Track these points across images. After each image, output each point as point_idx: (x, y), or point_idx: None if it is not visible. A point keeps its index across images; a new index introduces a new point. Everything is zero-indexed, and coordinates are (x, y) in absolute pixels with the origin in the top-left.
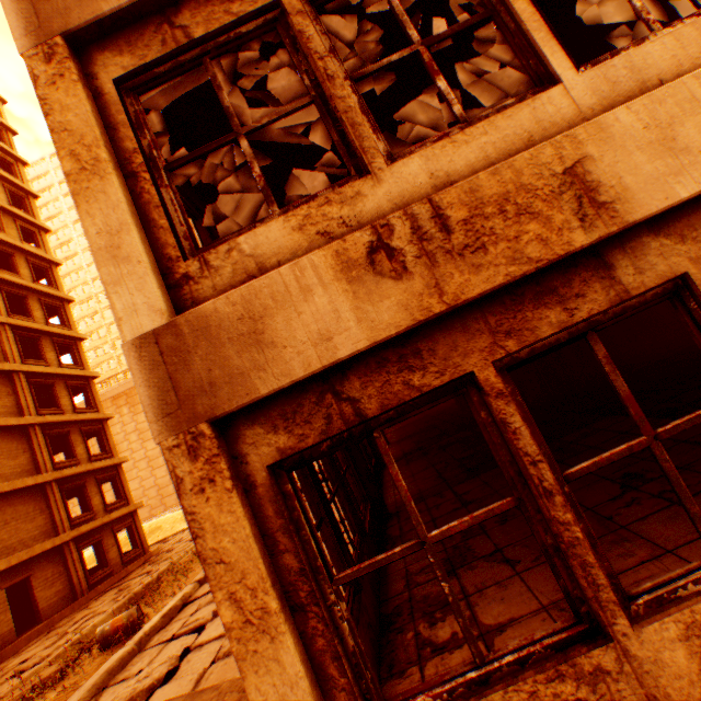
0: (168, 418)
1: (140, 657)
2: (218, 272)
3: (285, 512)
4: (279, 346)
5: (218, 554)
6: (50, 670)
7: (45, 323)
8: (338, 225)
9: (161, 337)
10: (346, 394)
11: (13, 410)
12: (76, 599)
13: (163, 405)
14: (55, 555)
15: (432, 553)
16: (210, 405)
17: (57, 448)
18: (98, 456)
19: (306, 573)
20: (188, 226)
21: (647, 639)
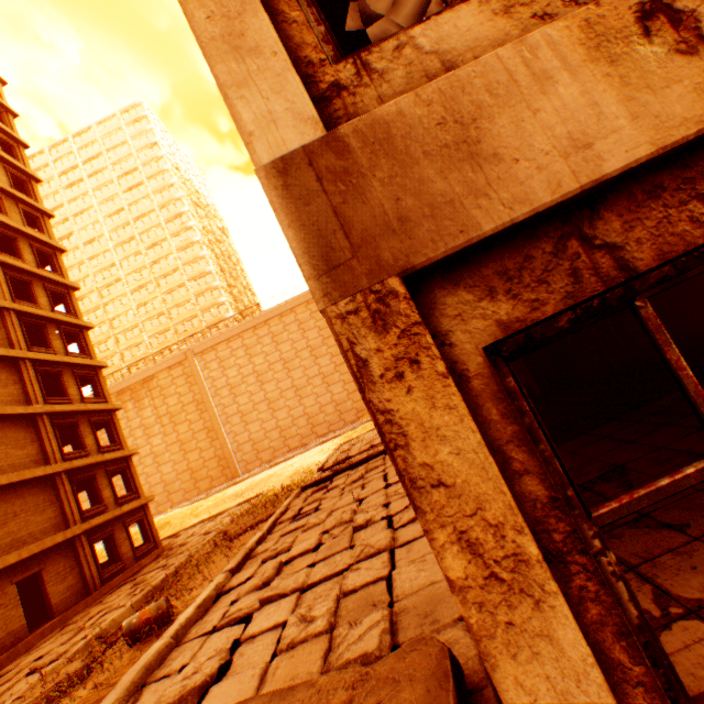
0: (335, 273)
1: (180, 651)
2: (383, 78)
3: (516, 415)
4: (506, 160)
5: (432, 473)
6: (73, 667)
7: (50, 310)
8: (564, 3)
9: (316, 157)
10: (599, 240)
11: (20, 398)
12: (88, 594)
13: (326, 254)
14: (66, 549)
15: None
16: (402, 251)
17: (64, 440)
18: (107, 447)
19: (559, 505)
20: (326, 28)
21: None
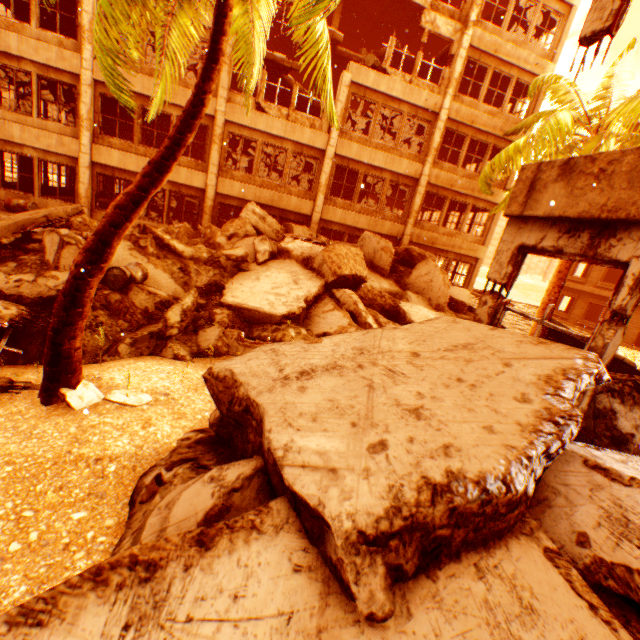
0: None
1: None
2: None
3: None
4: None
5: None
6: None
7: None
8: None
9: None
10: None
11: None
12: None
13: None
14: None
15: None
16: None
17: None
18: None
19: None
20: None
21: (1, 191)
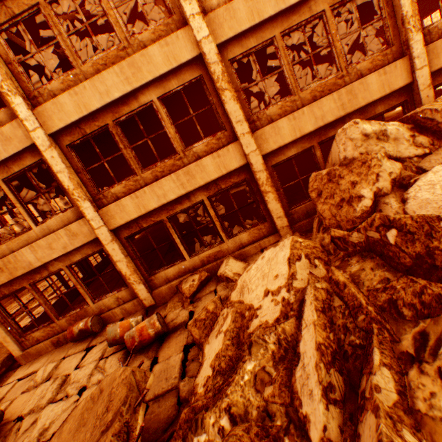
0: None
1: (21, 322)
2: None
3: None
4: None
5: None
6: None
7: None
8: None
9: None
10: (3, 290)
11: None
12: (12, 299)
13: None
14: None
15: (27, 313)
16: None
17: None
18: (2, 234)
19: (3, 318)
20: None
21: (61, 321)
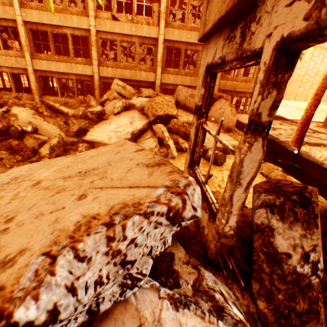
0: None
1: None
2: None
3: None
4: None
5: None
6: None
7: None
8: None
9: None
10: None
11: None
12: None
13: None
14: None
15: None
16: None
17: None
18: None
19: None
20: None
21: None
